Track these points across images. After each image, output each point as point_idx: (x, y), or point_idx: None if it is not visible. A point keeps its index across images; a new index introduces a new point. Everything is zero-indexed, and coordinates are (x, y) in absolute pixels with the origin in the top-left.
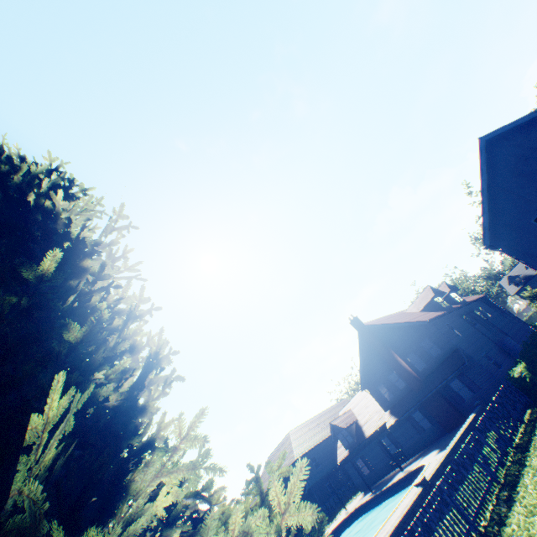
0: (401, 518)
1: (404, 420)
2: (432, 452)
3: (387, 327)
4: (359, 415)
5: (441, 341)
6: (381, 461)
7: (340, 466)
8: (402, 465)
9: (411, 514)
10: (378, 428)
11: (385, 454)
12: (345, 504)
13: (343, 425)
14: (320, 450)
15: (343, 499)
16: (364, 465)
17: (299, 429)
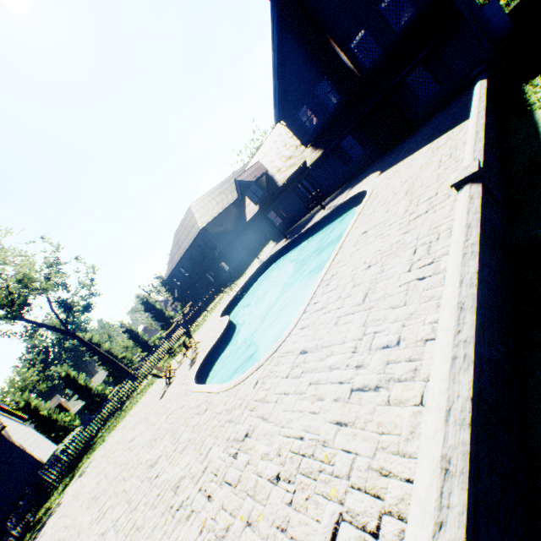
0: (478, 258)
1: (329, 154)
2: (369, 178)
3: None
4: (270, 165)
5: None
6: (295, 209)
7: (251, 222)
8: (319, 206)
9: (485, 244)
10: (296, 172)
11: (301, 200)
12: (257, 255)
13: (252, 180)
14: (227, 216)
15: (255, 252)
16: (277, 217)
17: (201, 201)
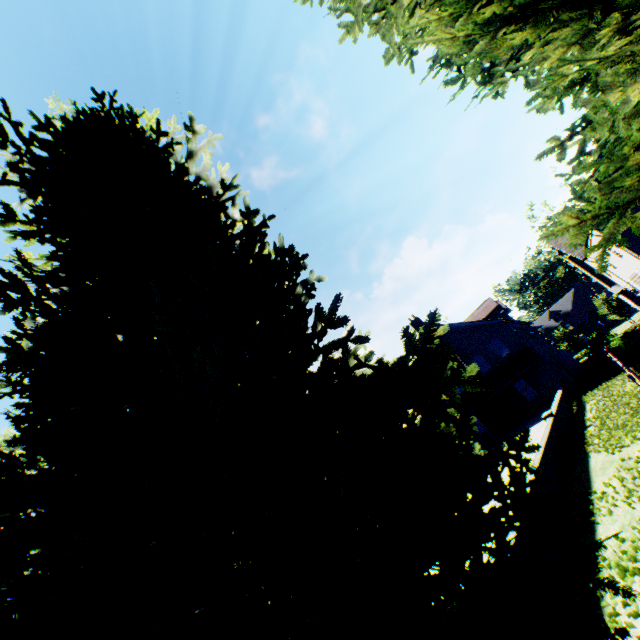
0: (549, 429)
1: None
2: None
3: (453, 328)
4: None
5: (512, 340)
6: None
7: None
8: None
9: (554, 430)
10: None
11: None
12: None
13: None
14: None
15: None
16: None
17: None
